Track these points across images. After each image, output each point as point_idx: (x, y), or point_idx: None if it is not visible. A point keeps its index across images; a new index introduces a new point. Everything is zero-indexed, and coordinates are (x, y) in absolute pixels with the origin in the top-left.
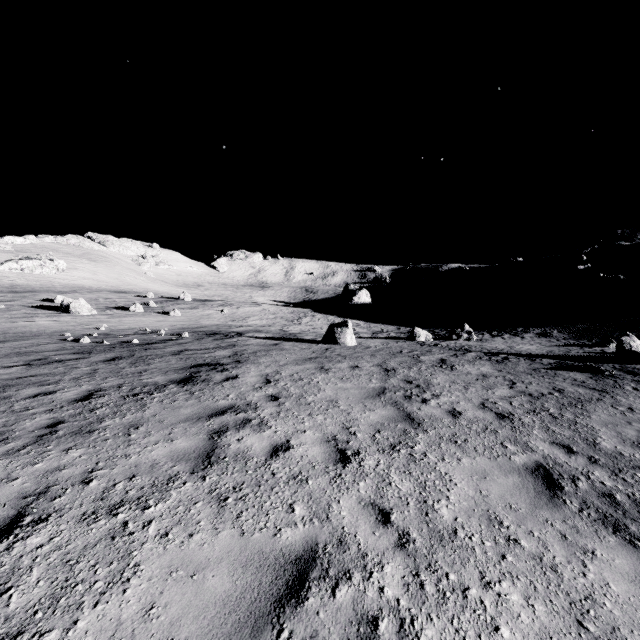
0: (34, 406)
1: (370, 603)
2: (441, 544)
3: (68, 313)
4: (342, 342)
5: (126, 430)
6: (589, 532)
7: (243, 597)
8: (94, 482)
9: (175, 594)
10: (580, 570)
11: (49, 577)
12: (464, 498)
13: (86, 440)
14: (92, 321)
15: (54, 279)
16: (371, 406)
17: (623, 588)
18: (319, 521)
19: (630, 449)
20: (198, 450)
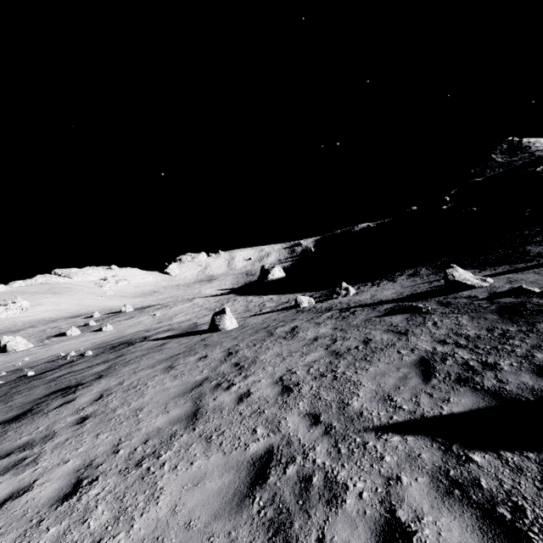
0: None
1: None
2: None
3: (6, 352)
4: (222, 328)
5: None
6: None
7: None
8: None
9: None
10: None
11: None
12: (148, 523)
13: None
14: (20, 356)
15: (18, 319)
16: (171, 407)
17: None
18: None
19: (374, 405)
20: None
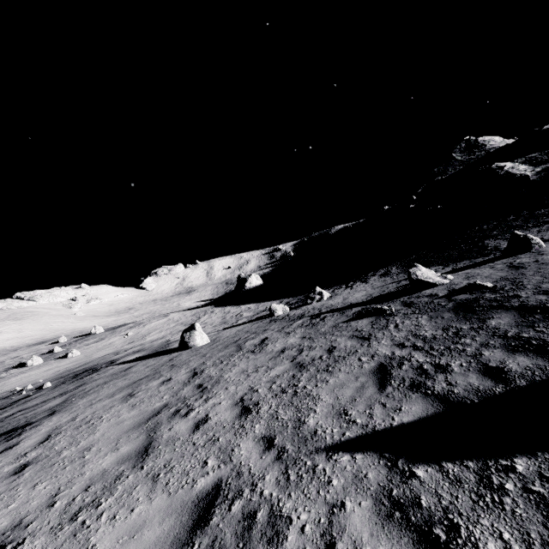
0: None
1: None
2: None
3: None
4: (192, 345)
5: None
6: None
7: None
8: None
9: None
10: None
11: None
12: None
13: None
14: None
15: None
16: (122, 442)
17: None
18: None
19: (329, 421)
20: None
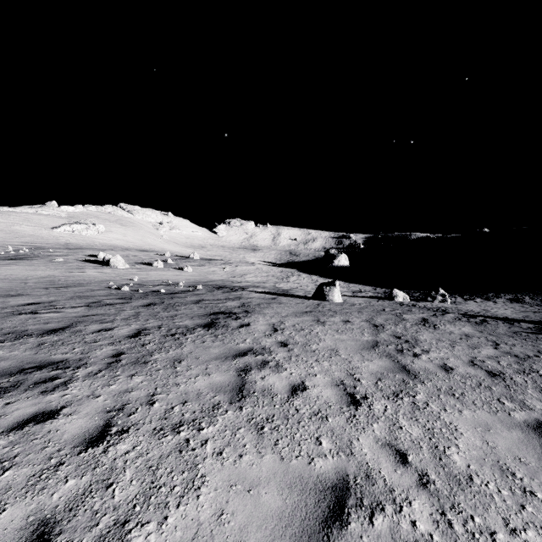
0: (100, 339)
1: (406, 534)
2: (460, 488)
3: (108, 266)
4: (330, 299)
5: (172, 363)
6: None
7: (294, 514)
8: (157, 404)
9: (238, 504)
10: None
11: (139, 478)
12: (472, 447)
13: (143, 369)
14: (127, 273)
15: (95, 239)
16: (368, 357)
17: None
18: (345, 455)
19: None
20: (231, 384)
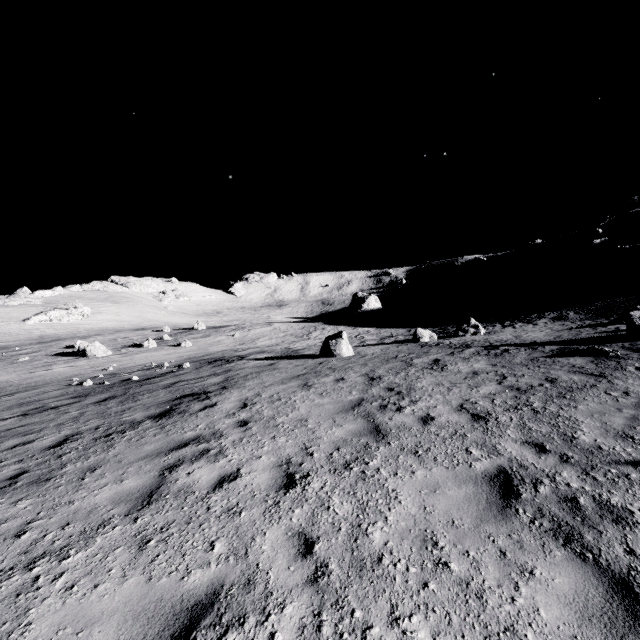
0: (8, 458)
1: None
2: (359, 575)
3: (85, 357)
4: (338, 354)
5: (82, 474)
6: (534, 546)
7: None
8: (26, 534)
9: None
10: (509, 595)
11: None
12: (404, 517)
13: (39, 489)
14: (105, 362)
15: (80, 325)
16: (341, 421)
17: (554, 614)
18: (235, 558)
19: (611, 441)
20: (143, 489)
